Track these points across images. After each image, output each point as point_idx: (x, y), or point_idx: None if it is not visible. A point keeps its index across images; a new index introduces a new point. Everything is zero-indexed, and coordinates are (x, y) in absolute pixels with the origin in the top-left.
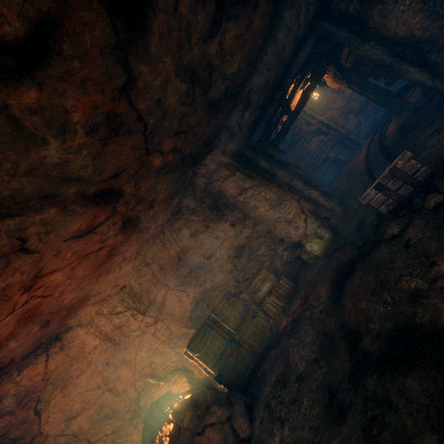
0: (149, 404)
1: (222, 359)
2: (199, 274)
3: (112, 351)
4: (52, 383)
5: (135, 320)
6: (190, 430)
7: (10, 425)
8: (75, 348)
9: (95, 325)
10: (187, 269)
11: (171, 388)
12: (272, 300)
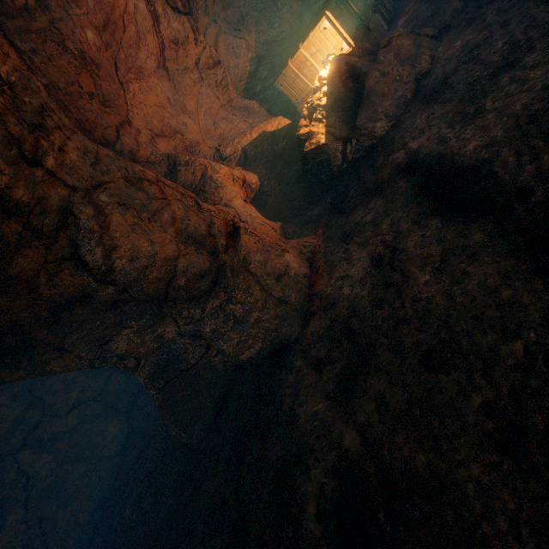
0: (240, 149)
1: (357, 37)
2: (258, 18)
3: (168, 86)
4: (124, 52)
5: (194, 46)
6: (365, 60)
7: (99, 59)
8: (140, 16)
9: (153, 5)
10: (236, 15)
11: (264, 129)
12: (380, 11)
